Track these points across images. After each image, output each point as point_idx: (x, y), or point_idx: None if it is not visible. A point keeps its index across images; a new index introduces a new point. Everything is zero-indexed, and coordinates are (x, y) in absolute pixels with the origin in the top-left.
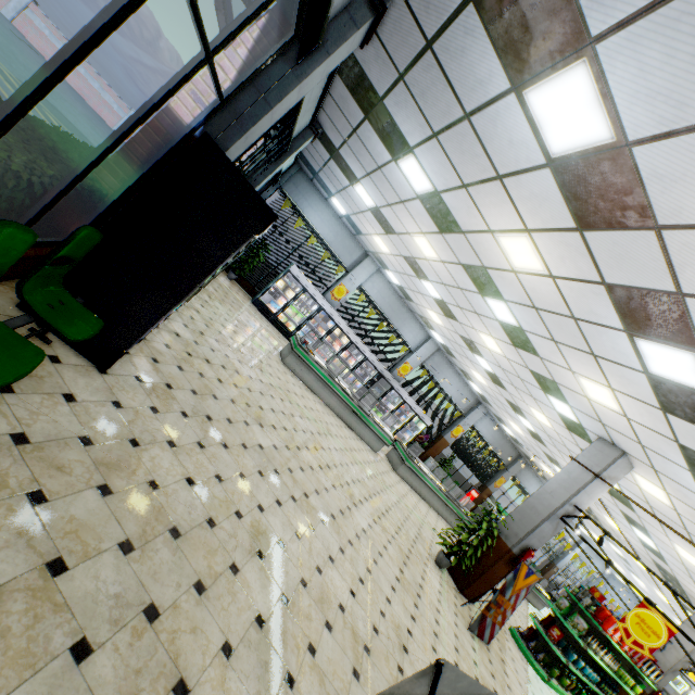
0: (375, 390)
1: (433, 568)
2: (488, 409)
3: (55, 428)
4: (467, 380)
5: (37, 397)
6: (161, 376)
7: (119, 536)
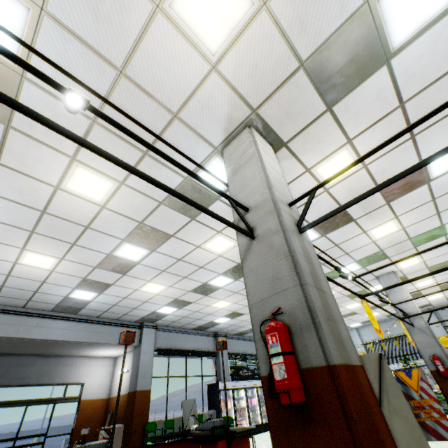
0: None
1: None
2: None
3: None
4: None
5: None
6: None
7: None
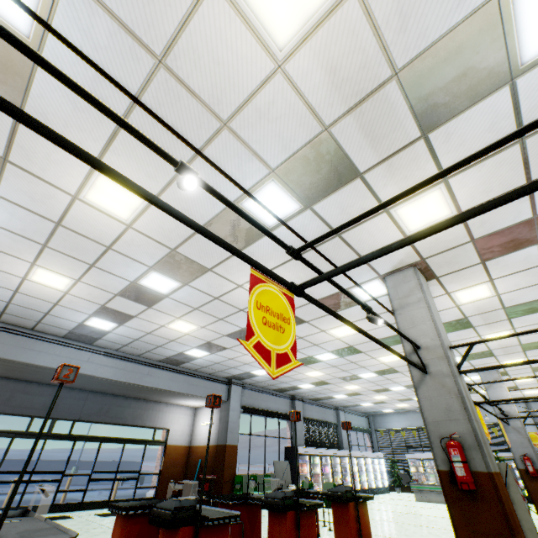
0: None
1: None
2: None
3: None
4: None
5: None
6: None
7: None
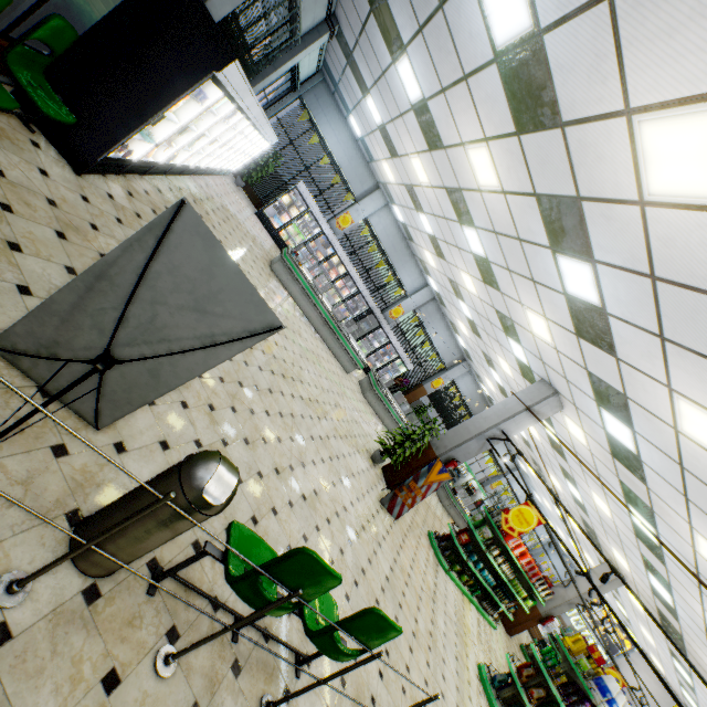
0: (363, 325)
1: (366, 458)
2: (470, 367)
3: (28, 182)
4: (455, 334)
5: (16, 158)
6: (133, 206)
7: (67, 263)
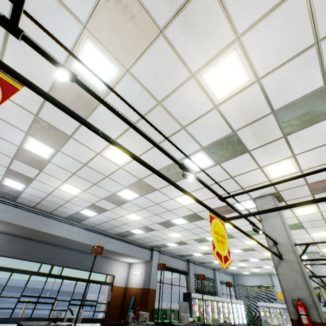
0: None
1: None
2: None
3: None
4: None
5: None
6: None
7: None
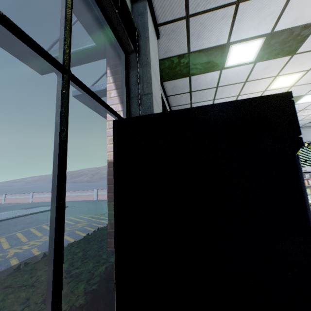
0: None
1: None
2: None
3: None
4: None
5: None
6: None
7: None
